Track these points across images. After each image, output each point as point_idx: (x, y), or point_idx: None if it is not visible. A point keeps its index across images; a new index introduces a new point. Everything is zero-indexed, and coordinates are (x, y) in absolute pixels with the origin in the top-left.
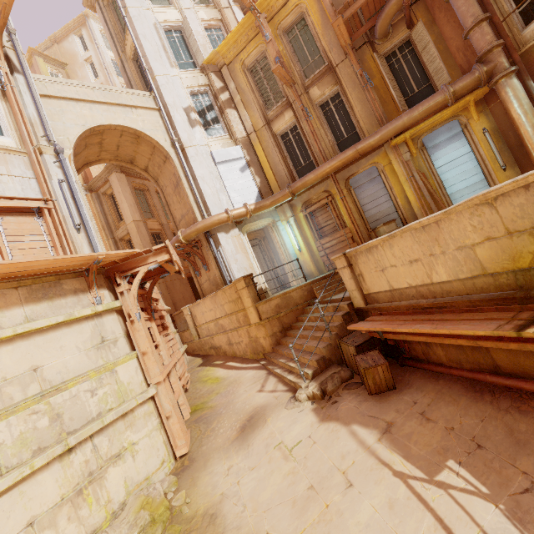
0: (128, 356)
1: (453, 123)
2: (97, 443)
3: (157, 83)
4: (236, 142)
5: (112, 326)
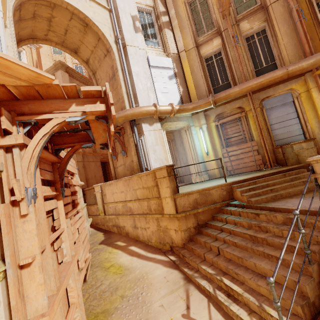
0: None
1: None
2: None
3: None
4: (168, 55)
5: None
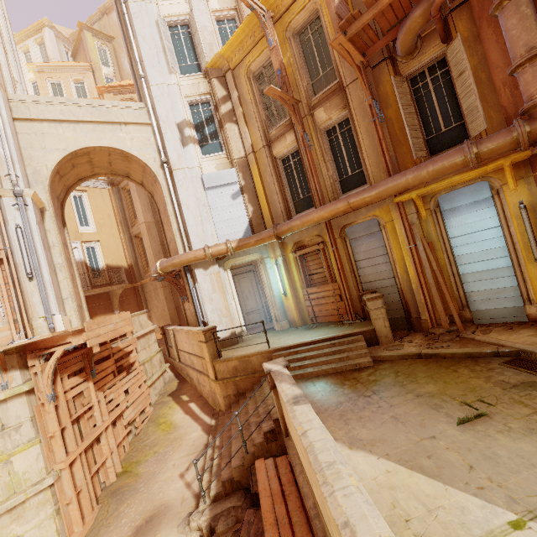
0: (28, 444)
1: (481, 185)
2: None
3: (151, 93)
4: (232, 163)
5: (17, 411)
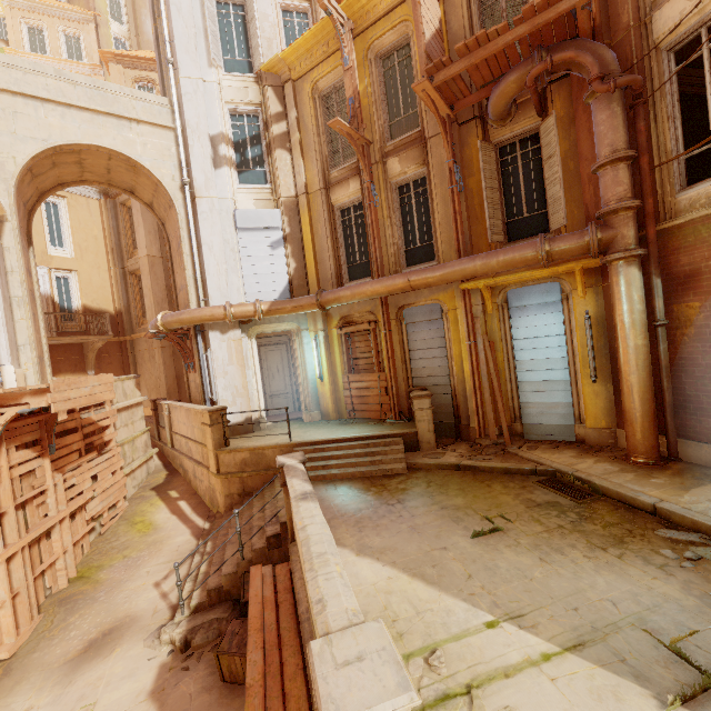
0: None
1: (553, 286)
2: None
3: (180, 88)
4: (278, 201)
5: None
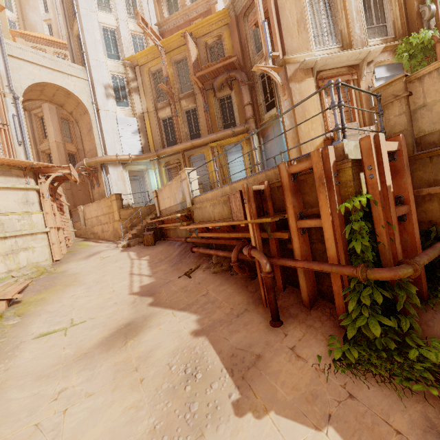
0: (38, 211)
1: (238, 145)
2: (17, 240)
3: (89, 63)
4: (135, 115)
5: (33, 196)
